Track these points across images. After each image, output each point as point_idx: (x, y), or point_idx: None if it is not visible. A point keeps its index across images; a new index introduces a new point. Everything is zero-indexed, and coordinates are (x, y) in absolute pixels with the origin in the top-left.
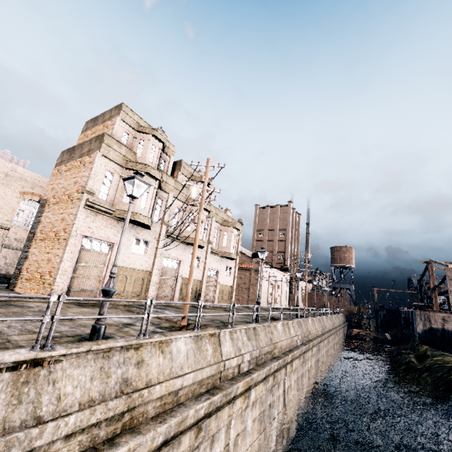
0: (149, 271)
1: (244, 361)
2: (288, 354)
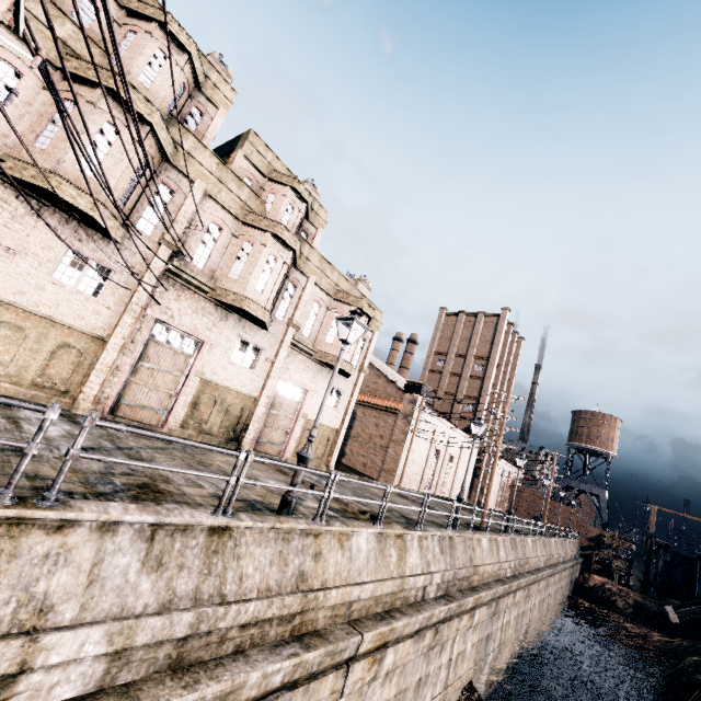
0: (103, 339)
1: (46, 662)
2: (367, 627)
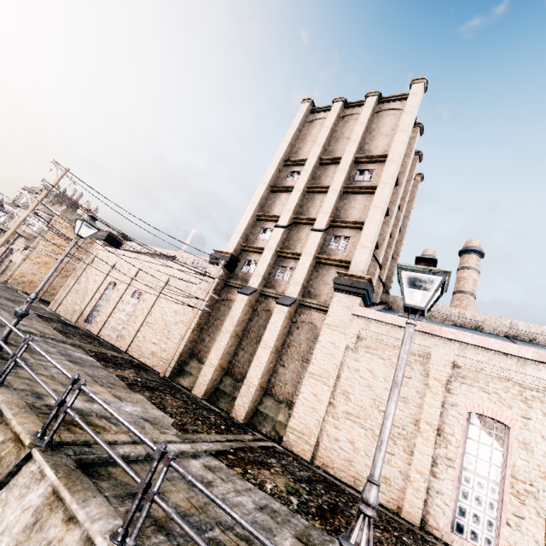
0: None
1: None
2: None
